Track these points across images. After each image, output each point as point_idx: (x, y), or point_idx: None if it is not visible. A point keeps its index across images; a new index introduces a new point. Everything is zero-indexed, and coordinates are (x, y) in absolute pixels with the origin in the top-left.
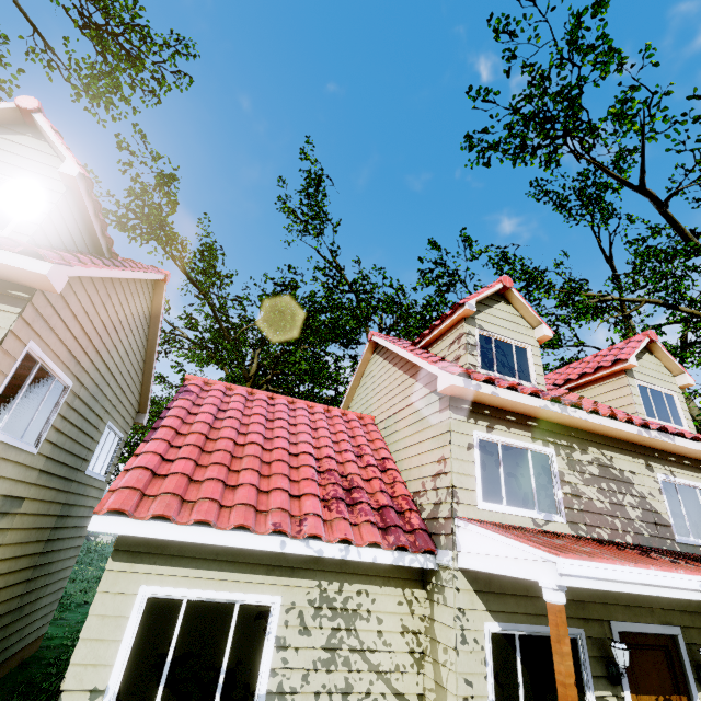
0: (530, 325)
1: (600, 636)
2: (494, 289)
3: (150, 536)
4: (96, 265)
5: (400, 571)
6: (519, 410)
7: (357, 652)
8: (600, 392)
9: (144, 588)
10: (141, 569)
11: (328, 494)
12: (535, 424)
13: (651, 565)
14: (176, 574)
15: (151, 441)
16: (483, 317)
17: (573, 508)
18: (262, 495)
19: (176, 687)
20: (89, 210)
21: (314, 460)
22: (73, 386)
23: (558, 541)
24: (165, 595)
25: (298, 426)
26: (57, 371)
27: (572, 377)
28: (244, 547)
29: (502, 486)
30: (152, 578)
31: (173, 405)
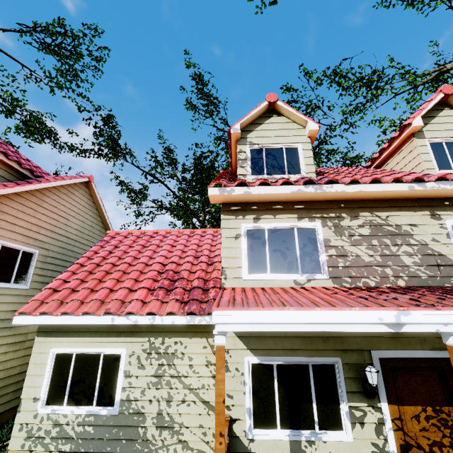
0: (302, 126)
1: (359, 362)
2: (259, 108)
3: (41, 323)
4: (8, 187)
5: (204, 327)
6: (281, 199)
7: (176, 377)
8: (397, 161)
9: (52, 349)
10: (51, 340)
11: (157, 286)
12: (301, 206)
13: (317, 307)
14: (68, 341)
15: (63, 273)
16: (254, 134)
17: (338, 266)
18: (113, 293)
19: (74, 397)
20: (1, 158)
21: (162, 266)
22: (40, 252)
23: (268, 296)
24: (64, 352)
25: (163, 247)
26: (19, 247)
27: (375, 156)
28: (90, 323)
29: (267, 260)
30: (57, 344)
31: (88, 251)
